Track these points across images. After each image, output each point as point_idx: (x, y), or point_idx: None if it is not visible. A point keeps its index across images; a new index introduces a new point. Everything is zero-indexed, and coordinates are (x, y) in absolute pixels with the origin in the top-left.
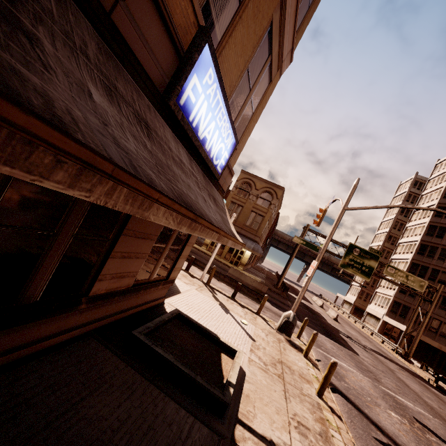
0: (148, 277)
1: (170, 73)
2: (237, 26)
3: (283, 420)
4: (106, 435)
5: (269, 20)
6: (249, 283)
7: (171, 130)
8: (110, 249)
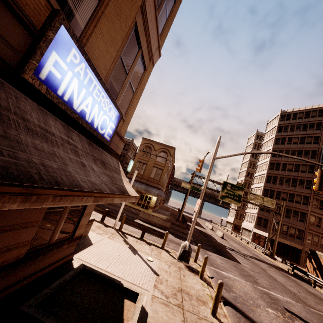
0: (47, 241)
1: (22, 48)
2: (101, 20)
3: None
4: None
5: (133, 21)
6: (156, 222)
7: (37, 103)
8: None
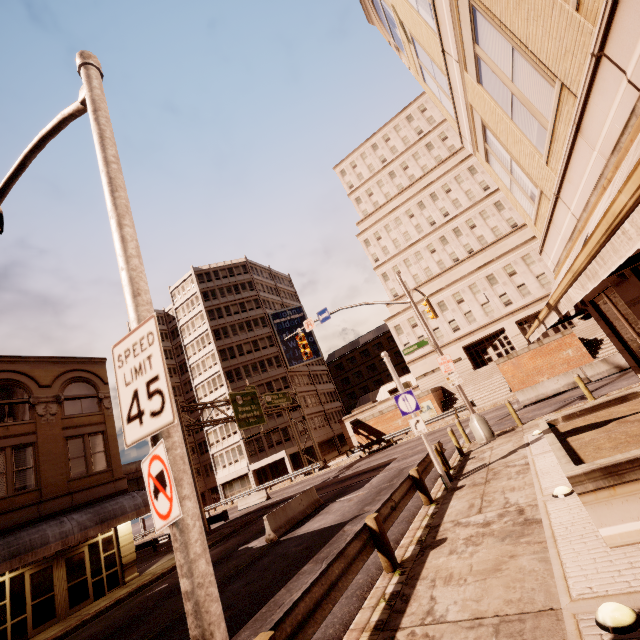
0: None
1: None
2: None
3: None
4: None
5: None
6: (301, 509)
7: None
8: None
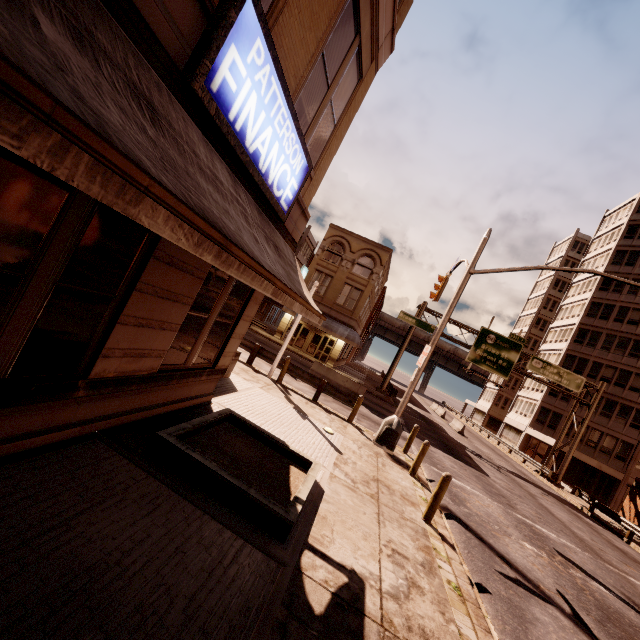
0: (183, 361)
1: (193, 39)
2: None
3: (373, 547)
4: (112, 557)
5: None
6: (341, 384)
7: (201, 132)
8: (118, 311)
